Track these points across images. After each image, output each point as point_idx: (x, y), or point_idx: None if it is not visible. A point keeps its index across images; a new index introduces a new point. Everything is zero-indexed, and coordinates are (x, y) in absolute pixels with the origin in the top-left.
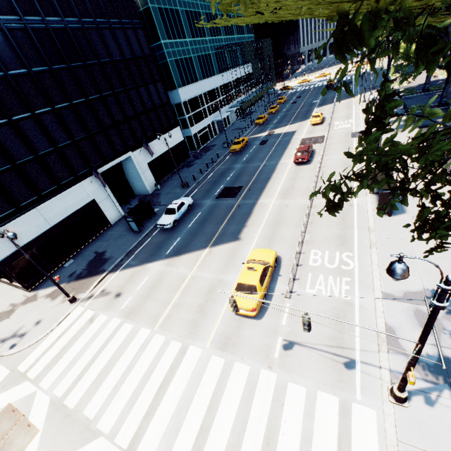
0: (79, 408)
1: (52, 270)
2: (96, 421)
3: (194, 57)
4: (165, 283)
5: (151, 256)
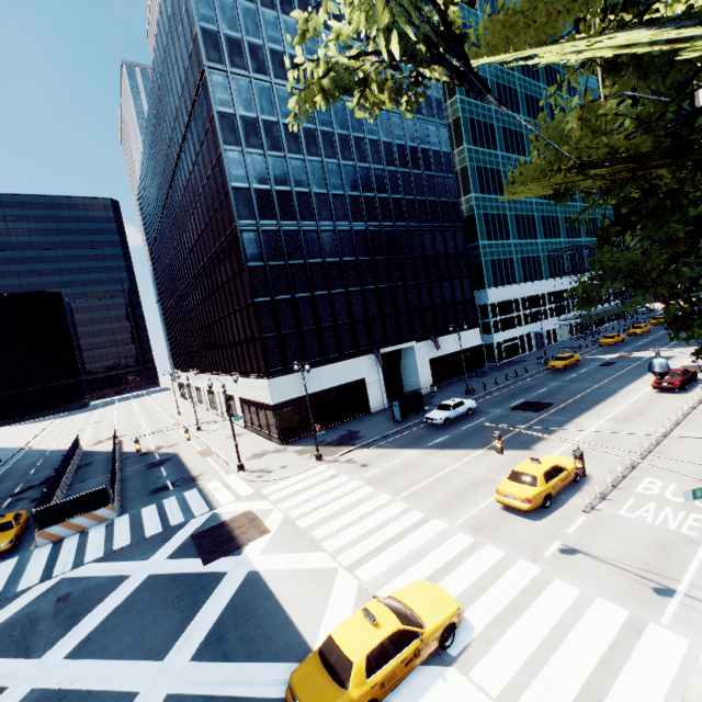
0: (309, 529)
1: (304, 434)
2: (321, 541)
3: (516, 258)
4: (419, 467)
5: (409, 444)
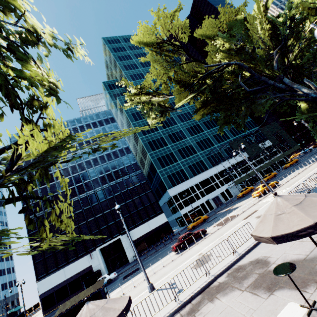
0: None
1: (57, 306)
2: None
3: (185, 168)
4: None
5: None
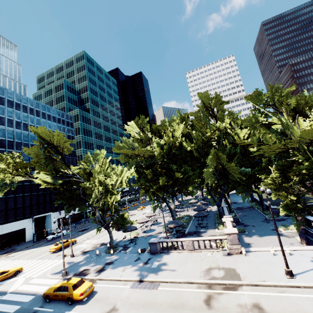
0: None
1: None
2: None
3: None
4: (34, 251)
5: (35, 247)
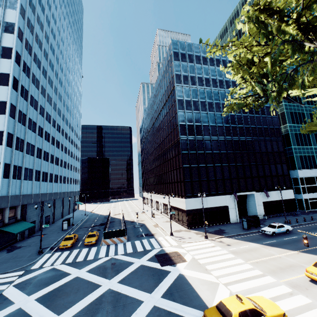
0: (204, 264)
1: (198, 226)
2: (210, 270)
3: (316, 155)
4: (258, 251)
5: (252, 240)
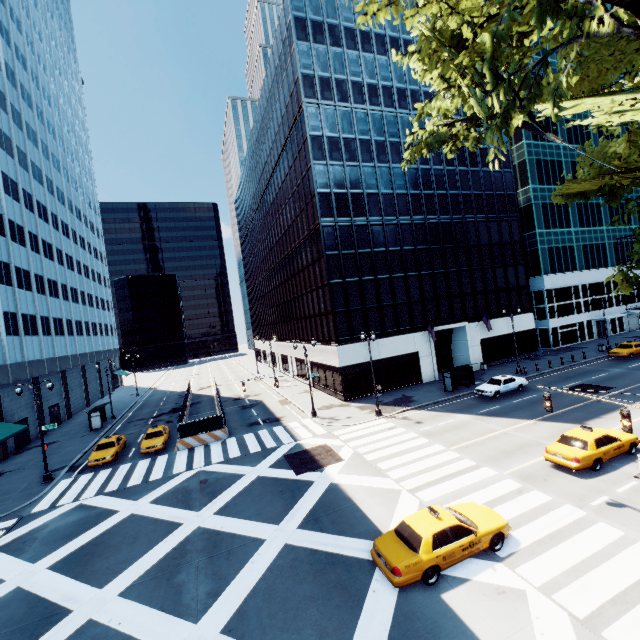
0: (374, 462)
1: (364, 395)
2: (386, 471)
3: (576, 246)
4: (469, 428)
5: (460, 410)
